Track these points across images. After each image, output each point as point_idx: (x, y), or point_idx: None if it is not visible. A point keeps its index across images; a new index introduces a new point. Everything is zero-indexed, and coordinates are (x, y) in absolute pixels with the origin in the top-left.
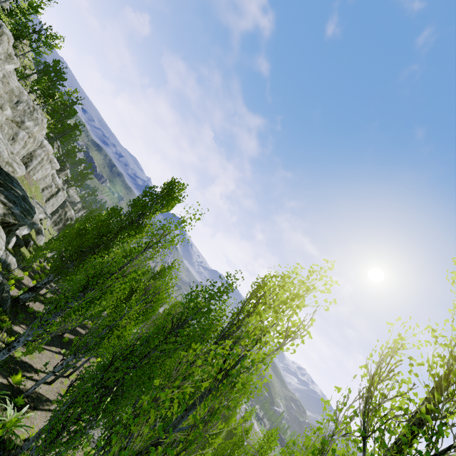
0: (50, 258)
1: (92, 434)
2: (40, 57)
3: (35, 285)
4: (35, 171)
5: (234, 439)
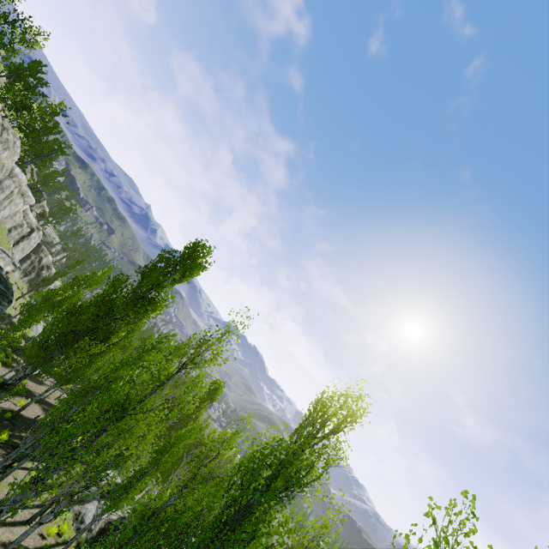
0: (29, 345)
1: None
2: (13, 57)
3: (5, 381)
4: (1, 207)
5: (255, 547)
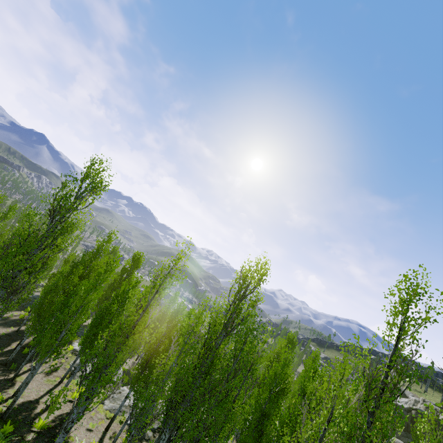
0: None
1: (124, 411)
2: None
3: None
4: None
5: None
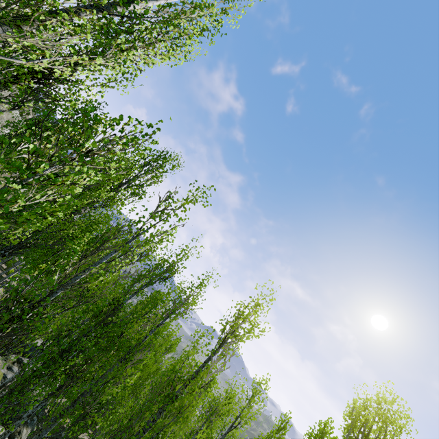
0: None
1: None
2: None
3: None
4: None
5: None
